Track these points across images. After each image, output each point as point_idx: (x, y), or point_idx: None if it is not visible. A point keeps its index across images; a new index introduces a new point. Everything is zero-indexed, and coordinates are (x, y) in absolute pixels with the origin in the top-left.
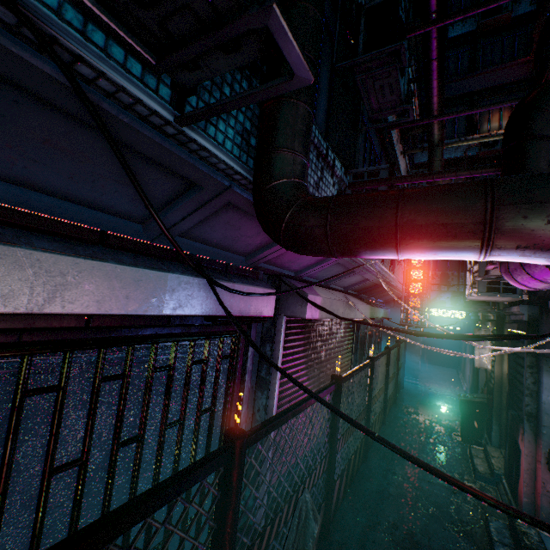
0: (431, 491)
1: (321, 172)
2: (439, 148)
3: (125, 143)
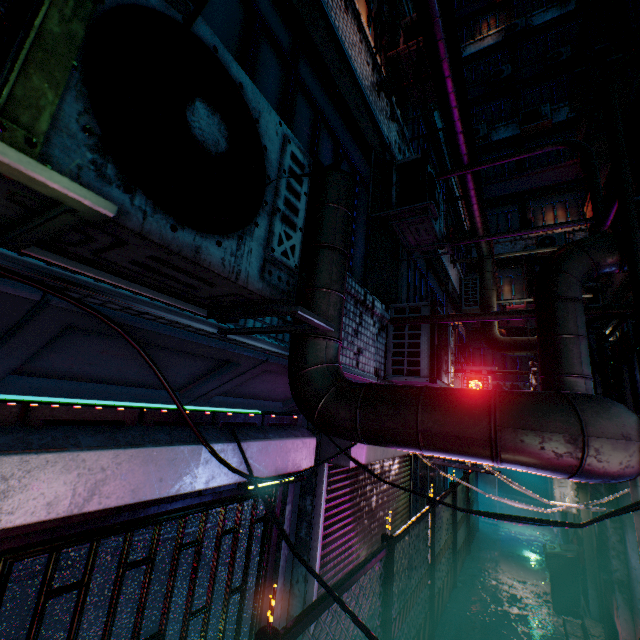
0: None
1: (360, 317)
2: (489, 259)
3: (173, 347)
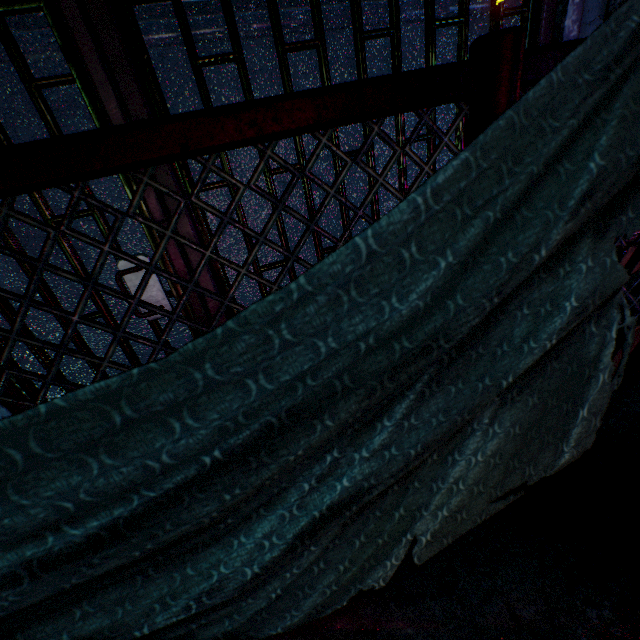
0: None
1: None
2: None
3: None
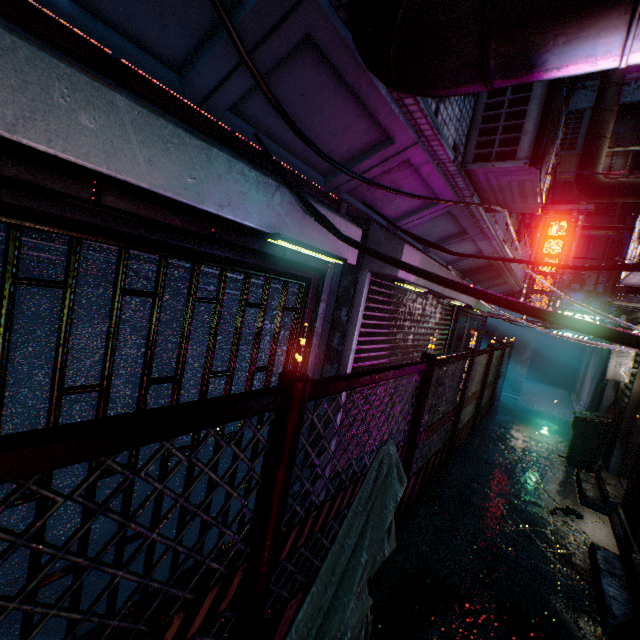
0: (524, 508)
1: None
2: None
3: None
